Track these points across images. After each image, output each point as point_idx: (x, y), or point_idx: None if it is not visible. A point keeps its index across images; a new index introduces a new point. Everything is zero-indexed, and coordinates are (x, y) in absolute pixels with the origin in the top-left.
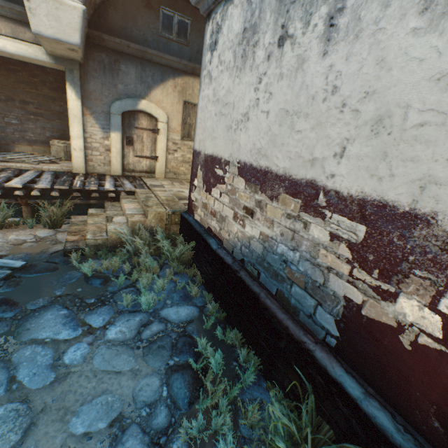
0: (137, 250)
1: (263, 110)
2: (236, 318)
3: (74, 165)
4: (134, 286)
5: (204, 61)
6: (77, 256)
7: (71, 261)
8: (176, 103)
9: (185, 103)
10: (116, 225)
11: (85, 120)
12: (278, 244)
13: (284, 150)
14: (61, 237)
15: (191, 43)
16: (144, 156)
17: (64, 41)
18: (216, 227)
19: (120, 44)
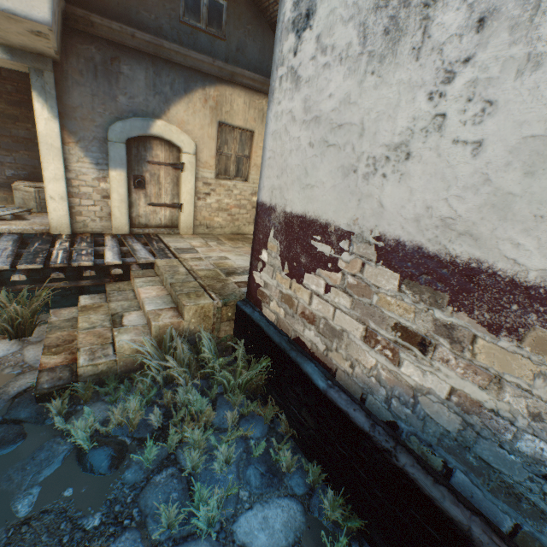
0: (169, 375)
1: (461, 139)
2: (391, 542)
3: (52, 222)
4: (173, 463)
5: (278, 50)
6: (61, 401)
7: (49, 413)
8: (208, 125)
9: (220, 124)
10: (130, 332)
11: (67, 152)
12: (523, 434)
13: (546, 230)
14: (32, 356)
15: (228, 35)
16: (162, 204)
17: (20, 15)
18: (317, 343)
19: (120, 32)
